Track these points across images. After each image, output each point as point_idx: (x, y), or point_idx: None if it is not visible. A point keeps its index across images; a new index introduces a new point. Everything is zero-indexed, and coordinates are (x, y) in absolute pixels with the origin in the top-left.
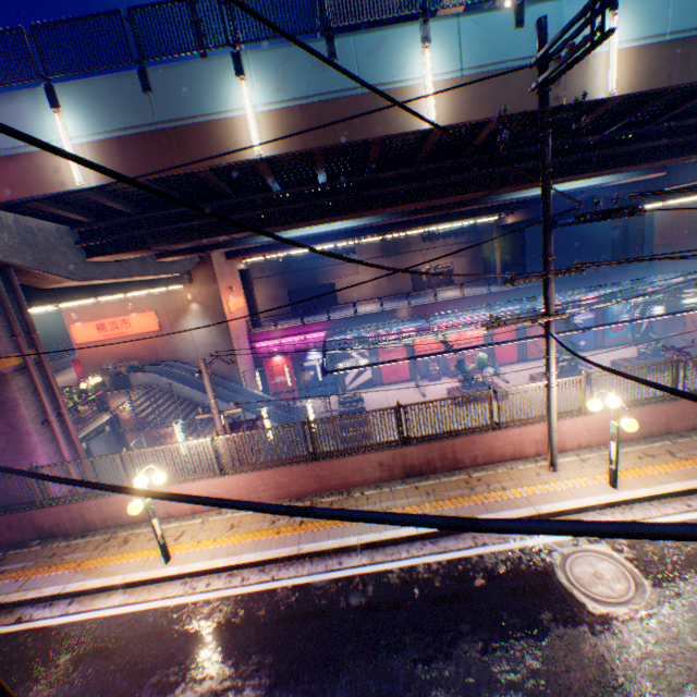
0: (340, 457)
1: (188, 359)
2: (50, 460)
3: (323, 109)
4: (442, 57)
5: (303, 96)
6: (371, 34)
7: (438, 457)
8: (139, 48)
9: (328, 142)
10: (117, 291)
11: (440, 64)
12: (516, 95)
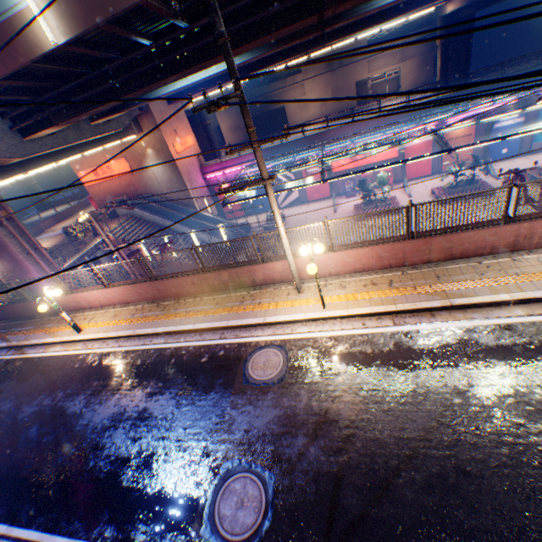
0: (168, 279)
1: (157, 193)
2: (40, 274)
3: None
4: None
5: None
6: None
7: (229, 280)
8: None
9: (100, 17)
10: (69, 155)
11: None
12: None
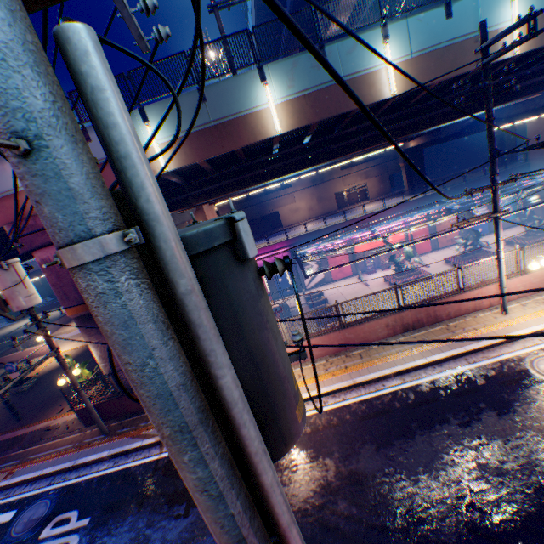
0: (360, 325)
1: None
2: None
3: (319, 95)
4: (397, 47)
5: (305, 88)
6: (348, 39)
7: (424, 316)
8: (198, 74)
9: (324, 117)
10: None
11: (396, 52)
12: (449, 65)
